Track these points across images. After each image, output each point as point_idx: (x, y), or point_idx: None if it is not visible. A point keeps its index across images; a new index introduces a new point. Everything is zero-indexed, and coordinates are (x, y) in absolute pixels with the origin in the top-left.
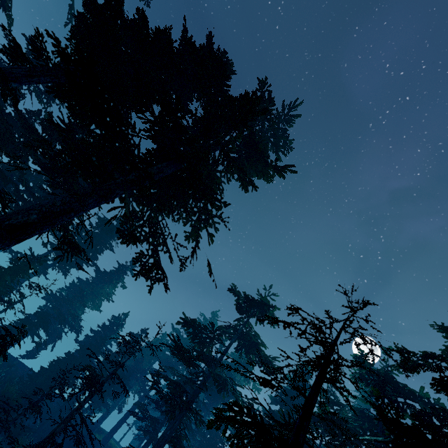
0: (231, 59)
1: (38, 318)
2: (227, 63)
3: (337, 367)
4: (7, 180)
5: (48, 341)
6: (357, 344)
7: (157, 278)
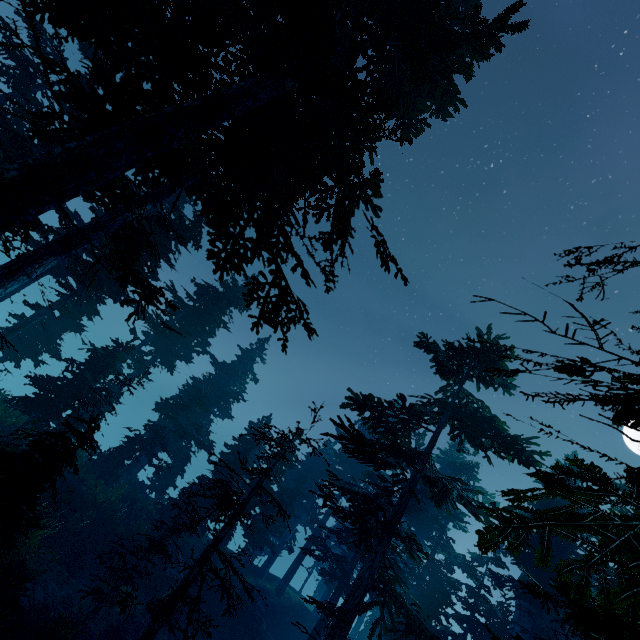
0: None
1: (150, 433)
2: None
3: None
4: (46, 231)
5: (175, 466)
6: None
7: (291, 318)
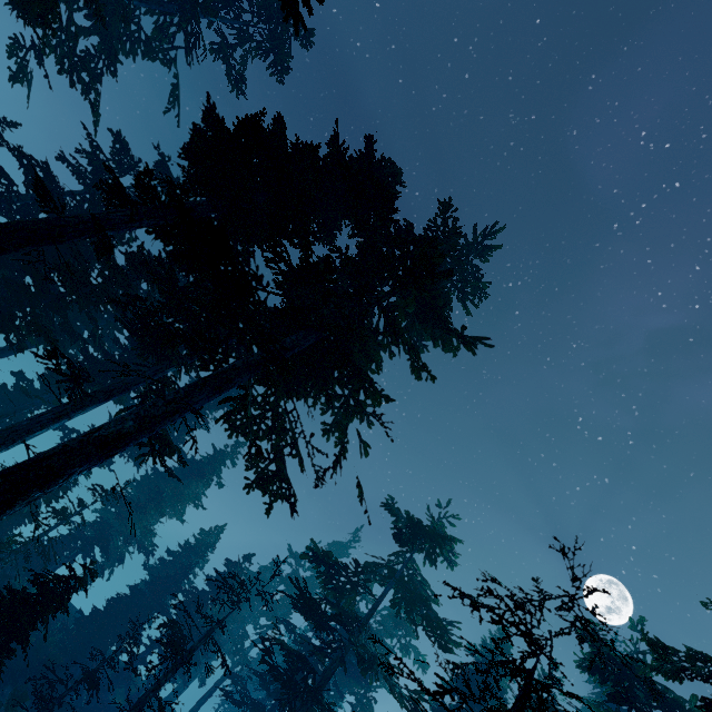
0: (400, 172)
1: (96, 532)
2: (396, 193)
3: (547, 688)
4: (75, 336)
5: (104, 564)
6: (580, 638)
7: (281, 495)
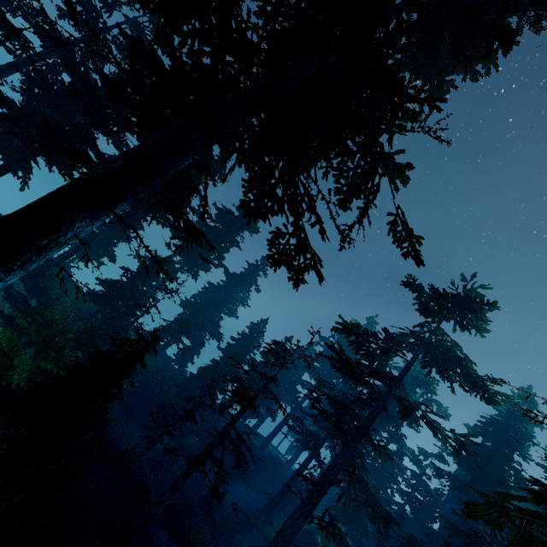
0: None
1: (178, 325)
2: None
3: None
4: None
5: (193, 348)
6: None
7: (305, 266)
